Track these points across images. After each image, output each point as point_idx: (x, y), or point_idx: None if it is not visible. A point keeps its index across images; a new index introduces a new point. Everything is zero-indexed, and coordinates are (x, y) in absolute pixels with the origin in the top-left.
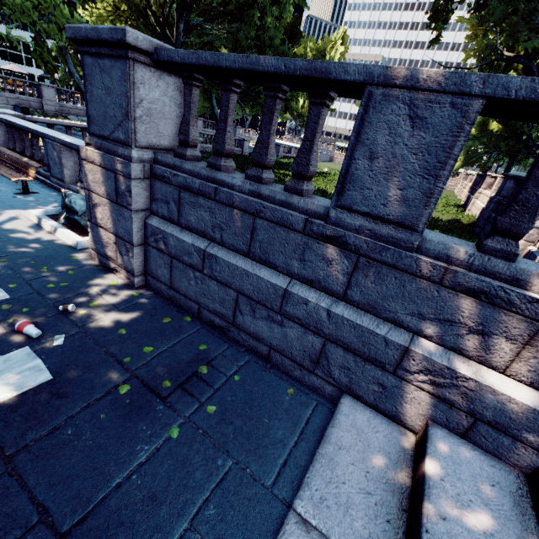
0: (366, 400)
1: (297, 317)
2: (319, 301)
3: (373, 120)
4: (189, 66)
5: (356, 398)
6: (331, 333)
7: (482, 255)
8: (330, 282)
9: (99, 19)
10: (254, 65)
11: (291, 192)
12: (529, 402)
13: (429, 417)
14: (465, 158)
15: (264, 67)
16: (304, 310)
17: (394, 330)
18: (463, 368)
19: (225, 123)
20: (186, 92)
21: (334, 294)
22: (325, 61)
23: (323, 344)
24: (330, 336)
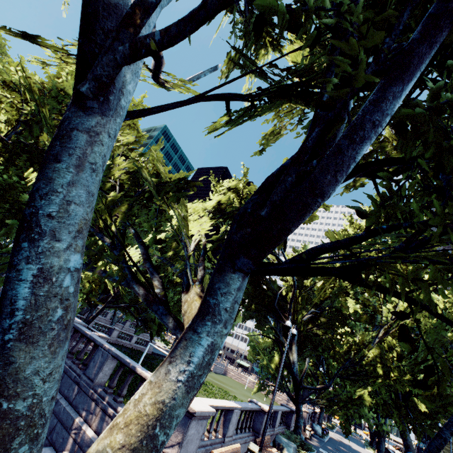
0: (57, 447)
1: (56, 411)
2: (64, 404)
3: (97, 353)
4: (76, 329)
5: (54, 448)
6: (61, 417)
7: (102, 390)
8: (71, 398)
9: (87, 278)
10: (86, 334)
11: (79, 368)
12: (90, 435)
13: (69, 449)
14: (259, 387)
15: (87, 336)
16: (59, 408)
17: (76, 414)
18: (83, 425)
19: (77, 344)
20: (73, 333)
21: (70, 402)
22: (96, 339)
23: (57, 422)
24: (60, 418)
